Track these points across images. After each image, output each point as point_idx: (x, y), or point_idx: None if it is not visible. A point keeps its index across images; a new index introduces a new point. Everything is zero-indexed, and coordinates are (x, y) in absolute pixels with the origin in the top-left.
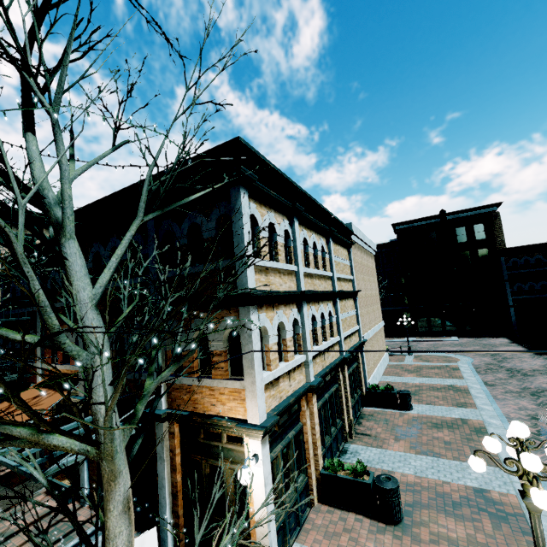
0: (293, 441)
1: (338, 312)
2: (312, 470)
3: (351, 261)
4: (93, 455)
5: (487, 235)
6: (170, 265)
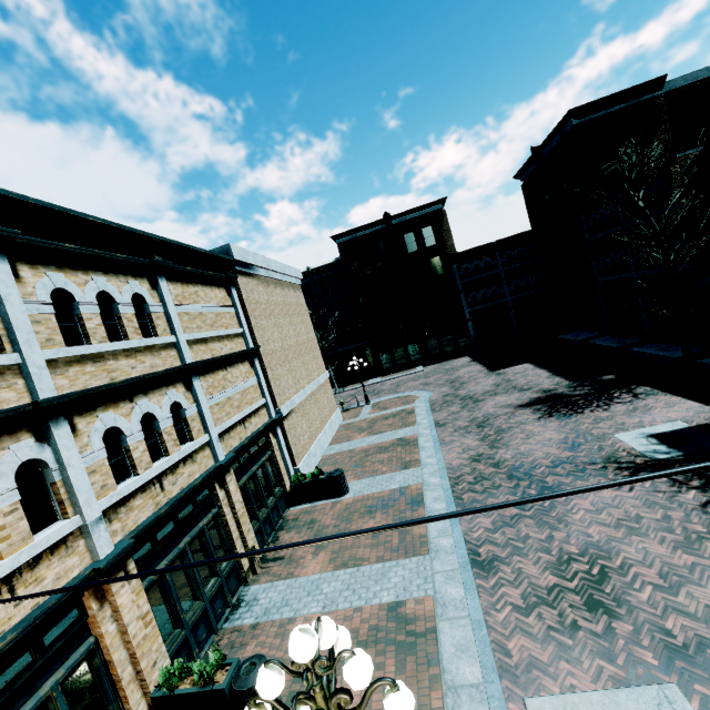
0: (59, 692)
1: (199, 397)
2: (133, 702)
3: (236, 304)
4: None
5: (437, 240)
6: None
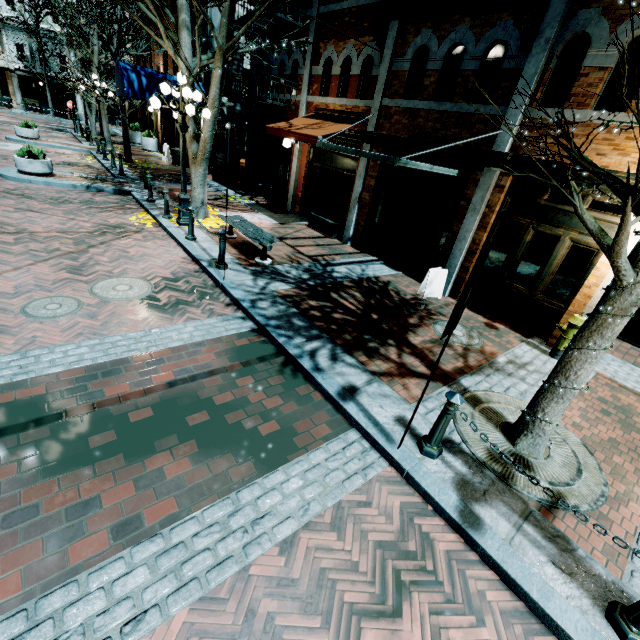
0: None
1: None
2: None
3: None
4: None
5: None
6: None
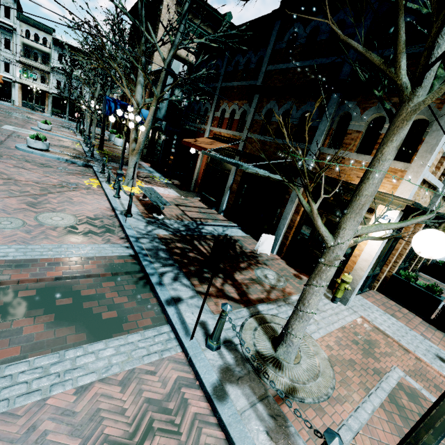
0: (392, 240)
1: None
2: (387, 269)
3: None
4: (406, 94)
5: None
6: (372, 48)
